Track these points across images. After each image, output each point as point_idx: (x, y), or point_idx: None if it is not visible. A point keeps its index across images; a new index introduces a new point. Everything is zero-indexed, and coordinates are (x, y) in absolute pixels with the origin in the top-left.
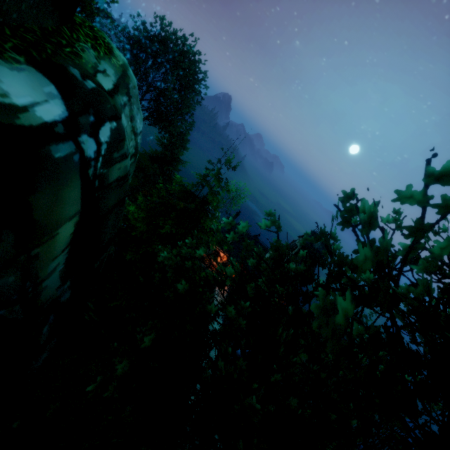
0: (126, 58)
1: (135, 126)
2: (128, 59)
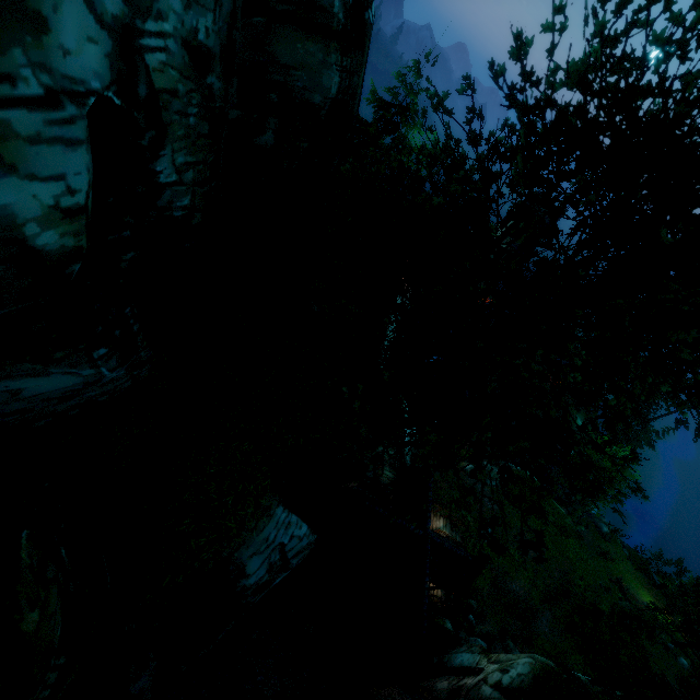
0: None
1: None
2: None
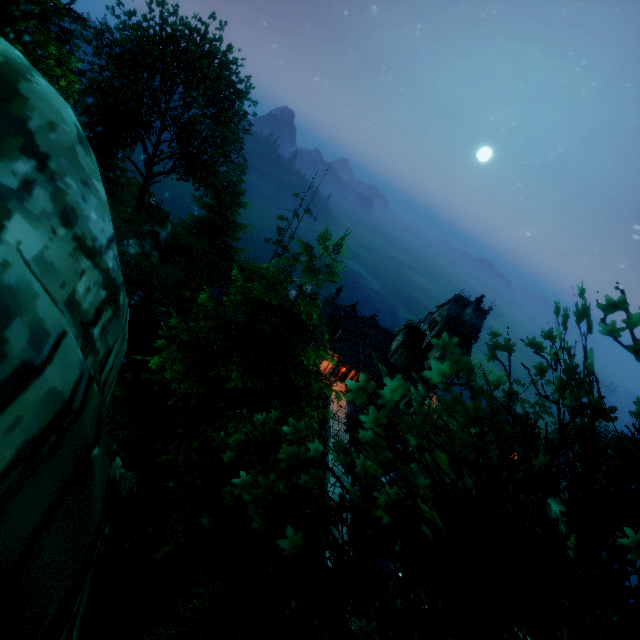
0: (117, 79)
1: (85, 234)
2: (120, 81)
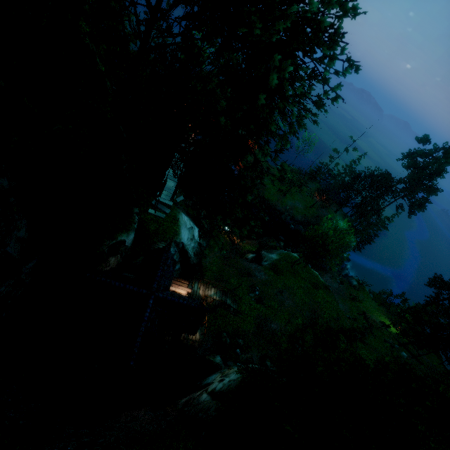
0: None
1: None
2: None
